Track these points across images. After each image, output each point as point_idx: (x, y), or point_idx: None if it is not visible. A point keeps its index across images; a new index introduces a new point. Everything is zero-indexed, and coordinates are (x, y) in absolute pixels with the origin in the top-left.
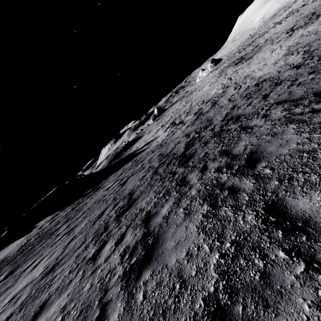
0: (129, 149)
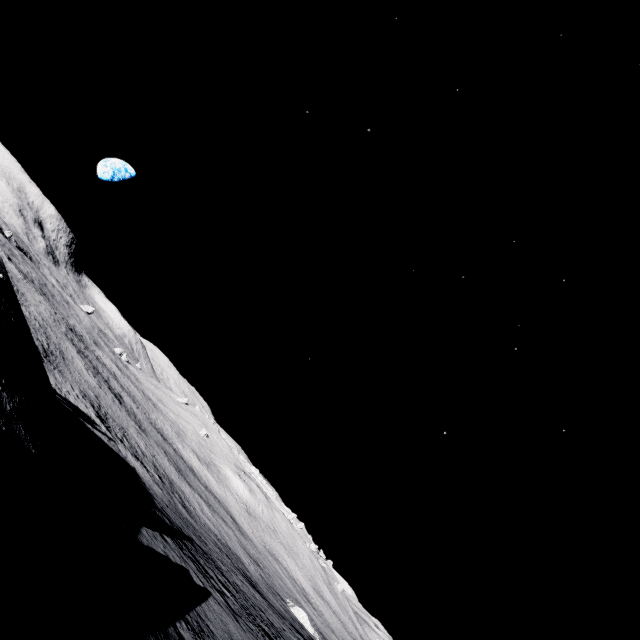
0: None
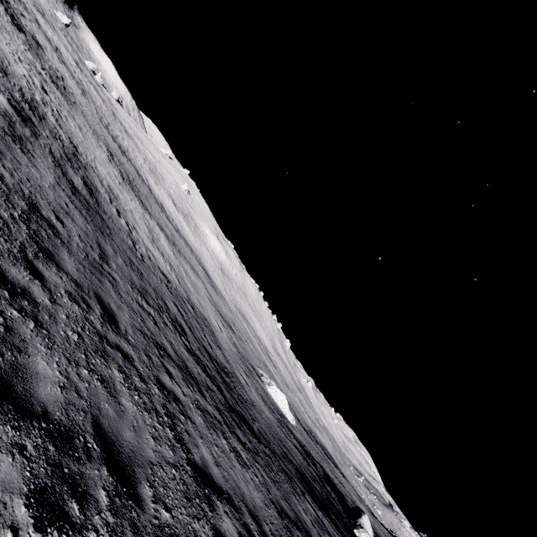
0: None
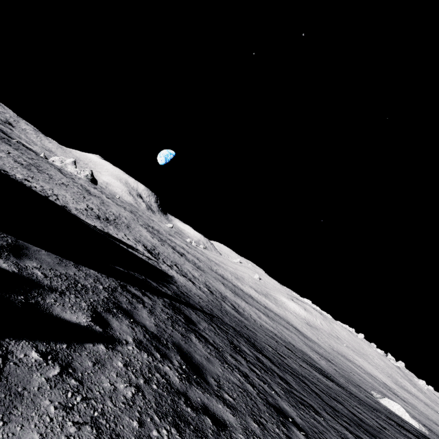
0: None
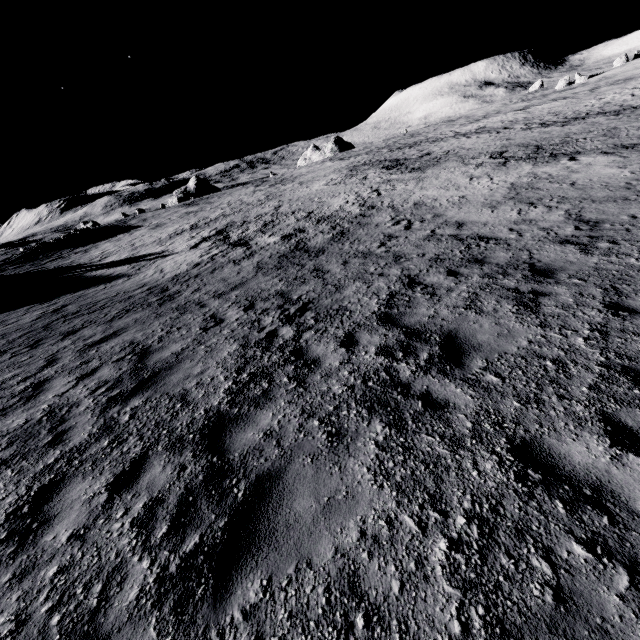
0: (83, 249)
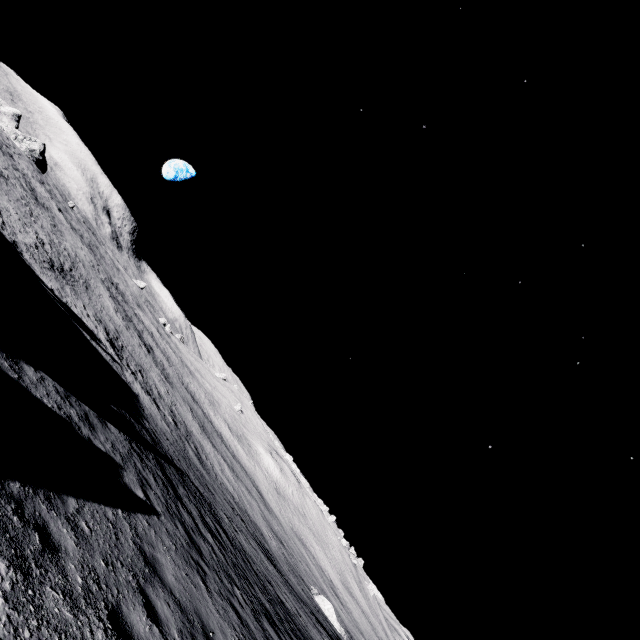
0: None
